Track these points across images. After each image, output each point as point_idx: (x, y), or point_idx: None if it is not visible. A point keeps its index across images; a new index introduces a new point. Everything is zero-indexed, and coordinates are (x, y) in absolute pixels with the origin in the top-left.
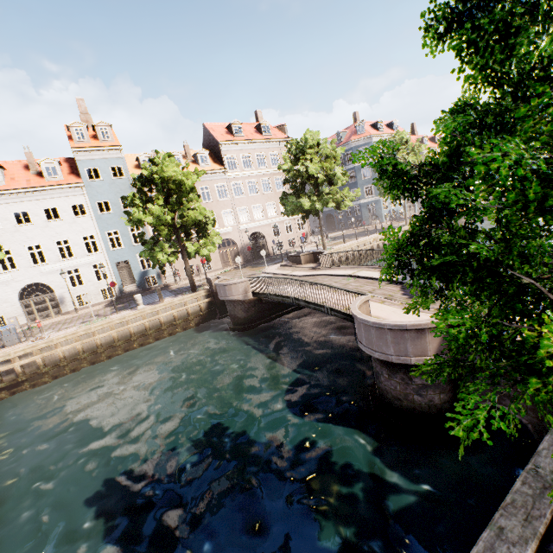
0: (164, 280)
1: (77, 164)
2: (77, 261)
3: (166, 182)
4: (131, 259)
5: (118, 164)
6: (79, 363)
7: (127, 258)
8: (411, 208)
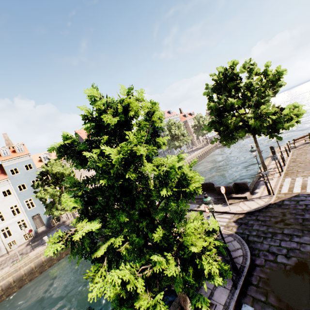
0: (62, 218)
1: (4, 168)
2: (7, 222)
3: (55, 174)
4: (41, 212)
5: (29, 163)
6: (12, 289)
7: (38, 212)
8: (188, 147)
